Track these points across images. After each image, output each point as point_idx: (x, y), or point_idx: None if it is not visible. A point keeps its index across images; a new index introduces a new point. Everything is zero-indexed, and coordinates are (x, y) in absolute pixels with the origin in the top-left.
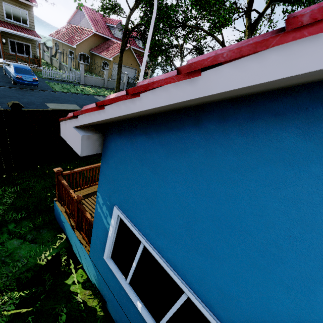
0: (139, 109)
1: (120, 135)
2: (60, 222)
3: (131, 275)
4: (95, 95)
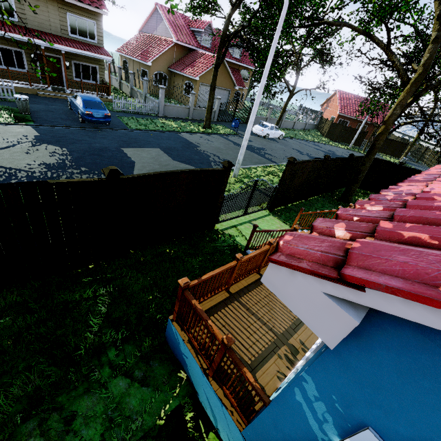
0: None
1: None
2: (177, 352)
3: None
4: (179, 132)
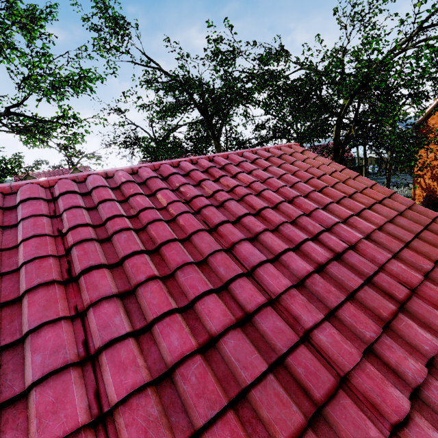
0: None
1: None
2: None
3: None
4: None
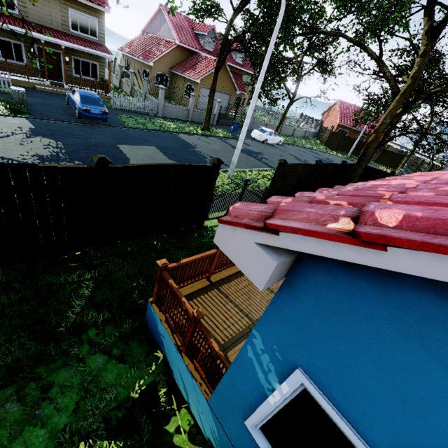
0: None
1: (351, 269)
2: (155, 333)
3: None
4: (177, 133)
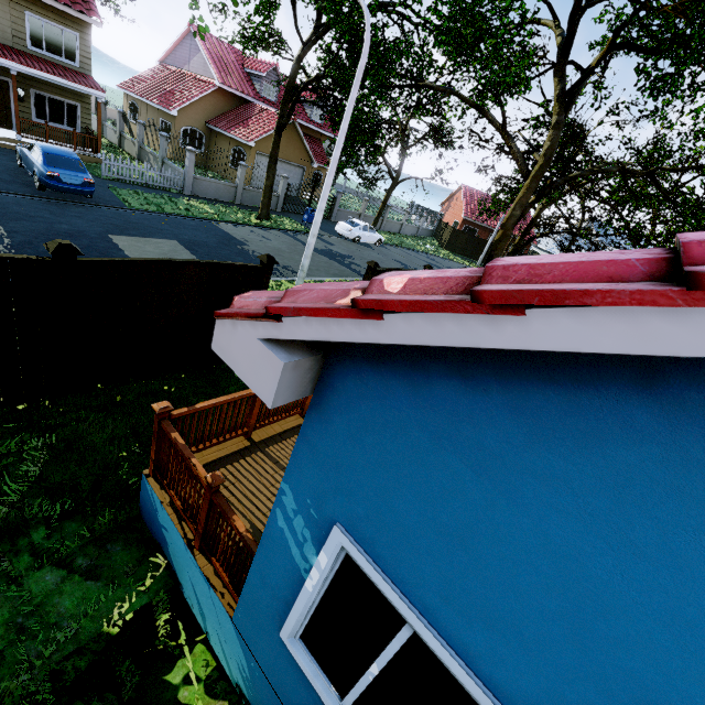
0: (511, 343)
1: (380, 365)
2: (155, 527)
3: (361, 691)
4: (216, 221)
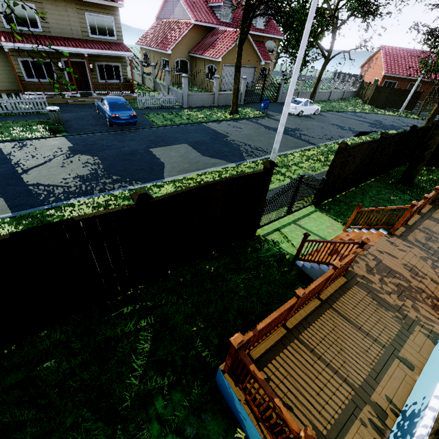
0: None
1: None
2: (231, 405)
3: None
4: (205, 122)
